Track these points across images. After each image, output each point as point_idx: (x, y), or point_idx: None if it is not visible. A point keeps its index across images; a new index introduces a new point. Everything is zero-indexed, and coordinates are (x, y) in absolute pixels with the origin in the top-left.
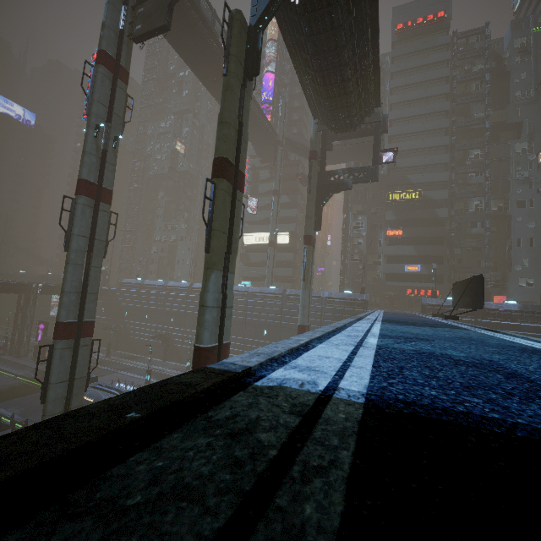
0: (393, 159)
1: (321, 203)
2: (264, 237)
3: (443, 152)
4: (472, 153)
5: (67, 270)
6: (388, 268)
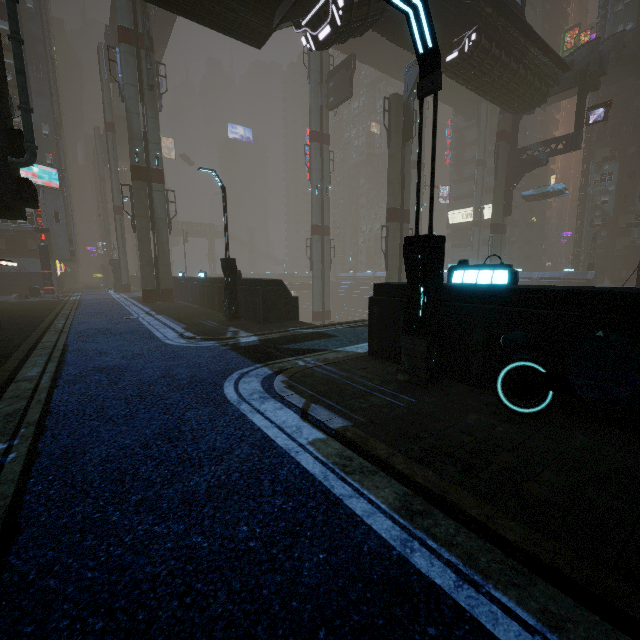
0: (603, 117)
1: (511, 186)
2: (471, 212)
3: None
4: None
5: (313, 282)
6: None
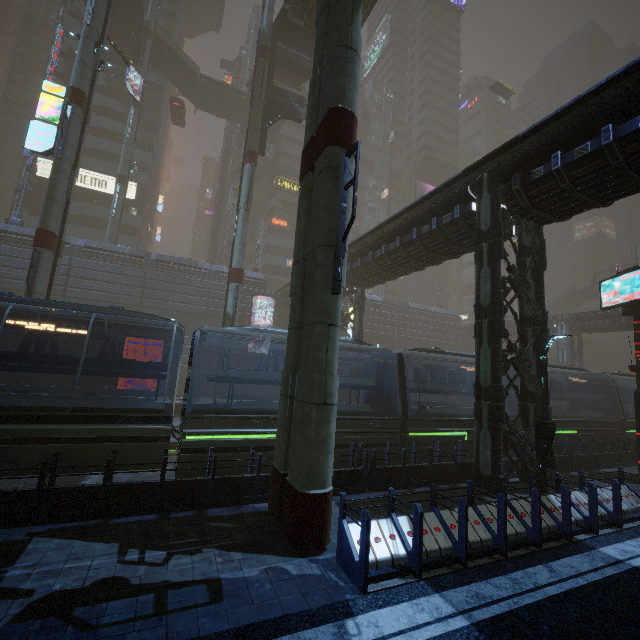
0: None
1: (267, 121)
2: (86, 176)
3: None
4: None
5: None
6: (271, 259)
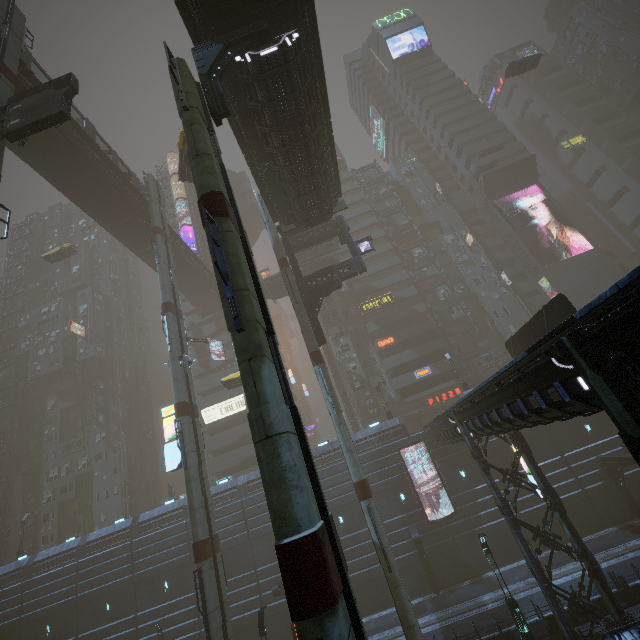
0: (371, 247)
1: (313, 311)
2: (232, 404)
3: (392, 256)
4: (414, 252)
5: None
6: (398, 382)
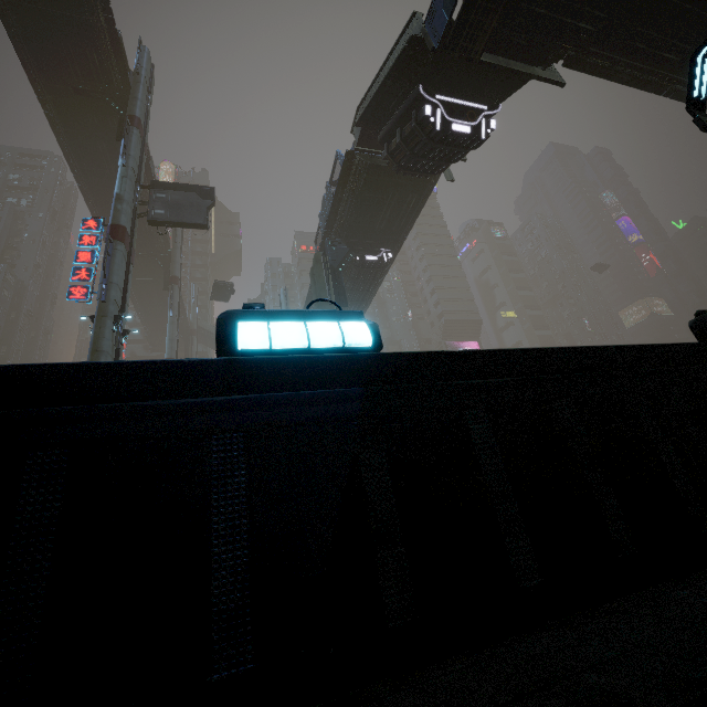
0: None
1: None
2: None
3: None
4: None
5: None
6: None
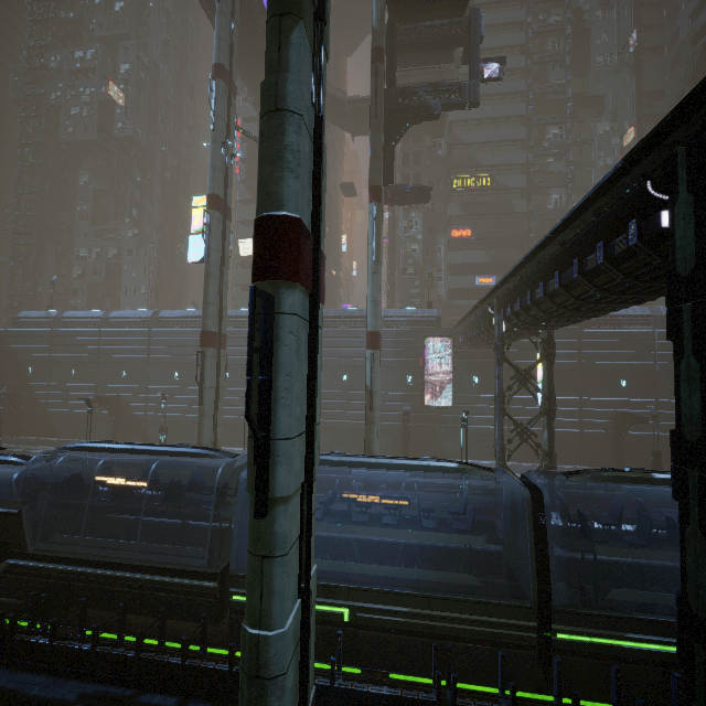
0: (499, 74)
1: (392, 139)
2: None
3: (519, 125)
4: (549, 132)
5: None
6: (454, 282)
